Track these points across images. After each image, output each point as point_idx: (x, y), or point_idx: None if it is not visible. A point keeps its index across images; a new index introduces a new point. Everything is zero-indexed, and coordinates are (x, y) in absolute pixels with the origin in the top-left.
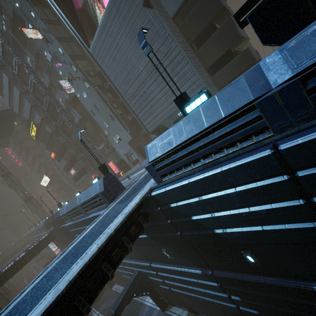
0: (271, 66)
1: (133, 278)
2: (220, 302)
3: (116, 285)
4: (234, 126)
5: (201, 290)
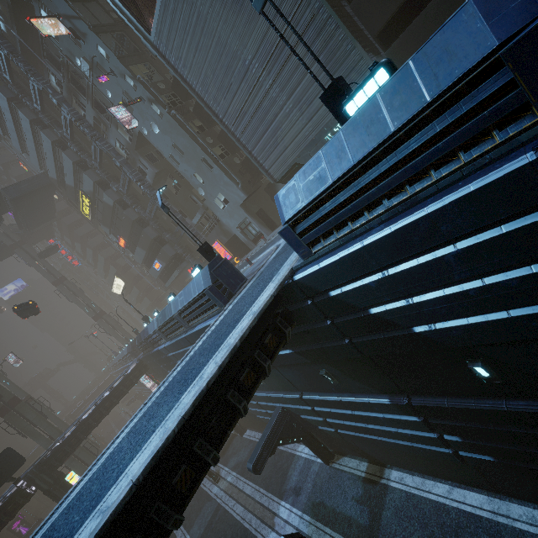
0: None
1: (275, 418)
2: (425, 447)
3: (249, 431)
4: (452, 116)
5: (389, 429)
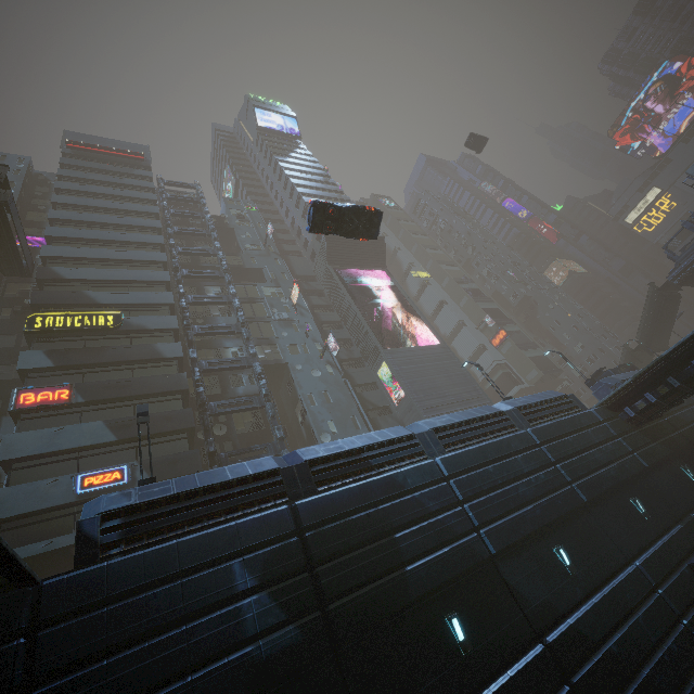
0: None
1: None
2: None
3: None
4: None
5: None
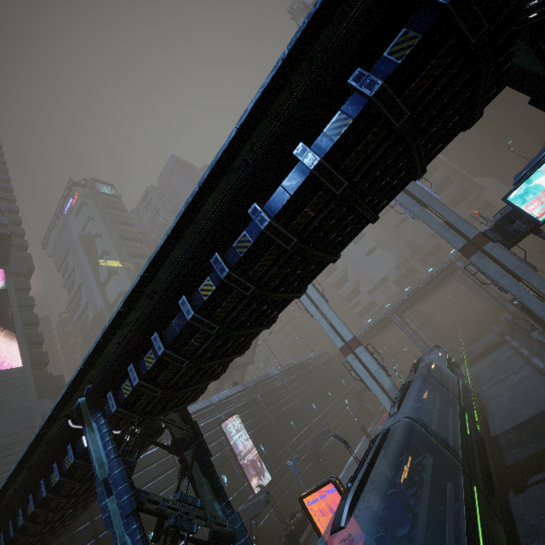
0: None
1: None
2: None
3: None
4: None
5: None
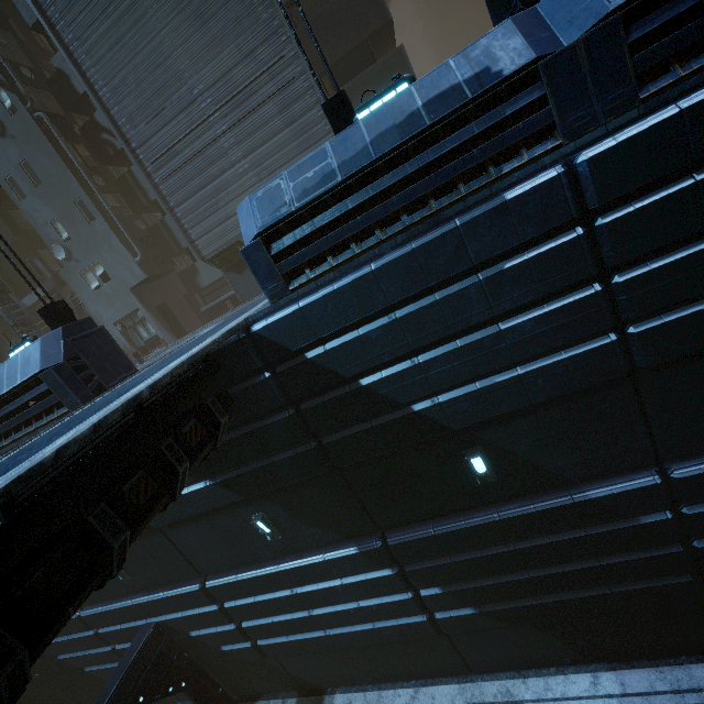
0: (563, 5)
1: (136, 648)
2: (392, 623)
3: None
4: (491, 120)
5: (347, 607)
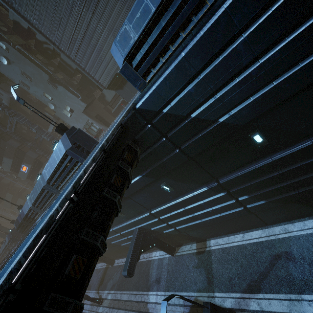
0: None
1: (135, 236)
2: (228, 212)
3: (117, 260)
4: None
5: (208, 210)
